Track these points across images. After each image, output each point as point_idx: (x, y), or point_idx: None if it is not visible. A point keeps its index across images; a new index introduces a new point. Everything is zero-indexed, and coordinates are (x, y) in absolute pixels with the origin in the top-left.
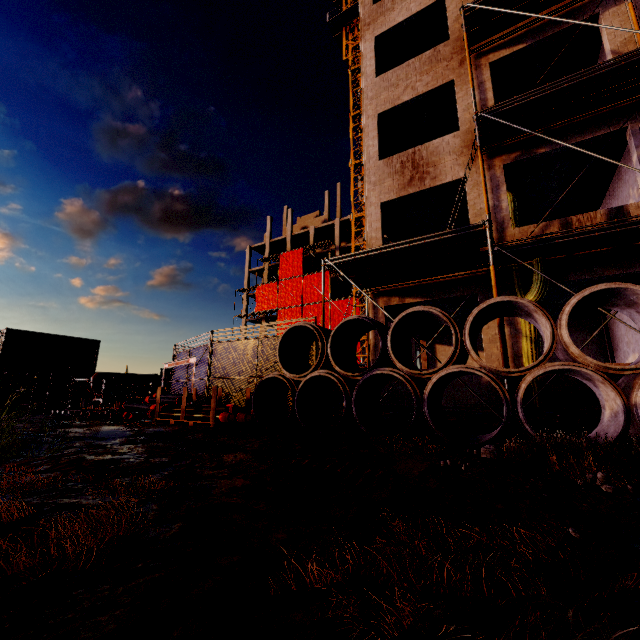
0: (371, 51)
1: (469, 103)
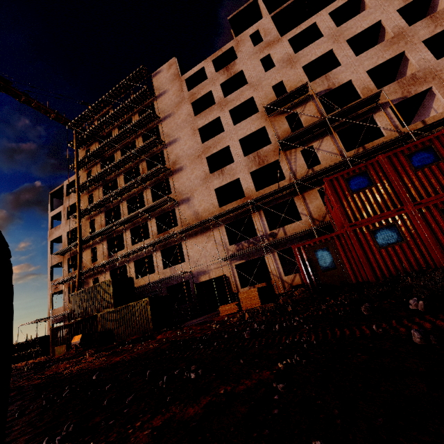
0: (50, 245)
1: (64, 269)
